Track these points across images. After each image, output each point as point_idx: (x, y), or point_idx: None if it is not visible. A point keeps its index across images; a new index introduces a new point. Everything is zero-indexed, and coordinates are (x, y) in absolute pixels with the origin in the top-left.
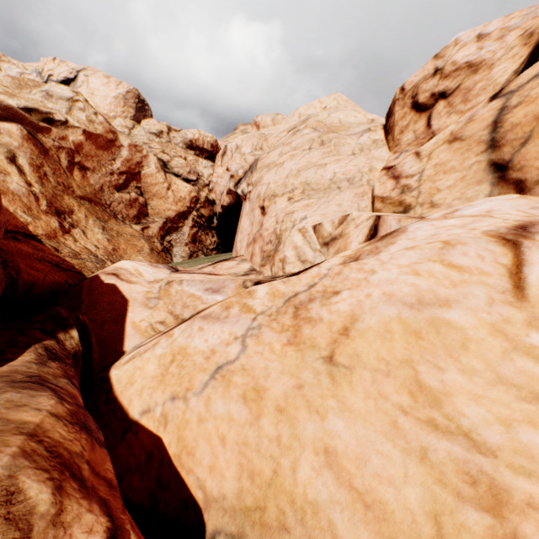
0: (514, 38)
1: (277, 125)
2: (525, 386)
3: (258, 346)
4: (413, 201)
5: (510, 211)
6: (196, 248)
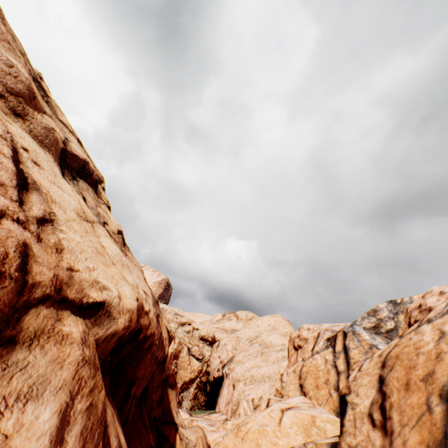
0: (315, 334)
1: (247, 324)
2: (274, 442)
3: (227, 437)
4: (284, 393)
5: (294, 402)
6: (195, 403)
